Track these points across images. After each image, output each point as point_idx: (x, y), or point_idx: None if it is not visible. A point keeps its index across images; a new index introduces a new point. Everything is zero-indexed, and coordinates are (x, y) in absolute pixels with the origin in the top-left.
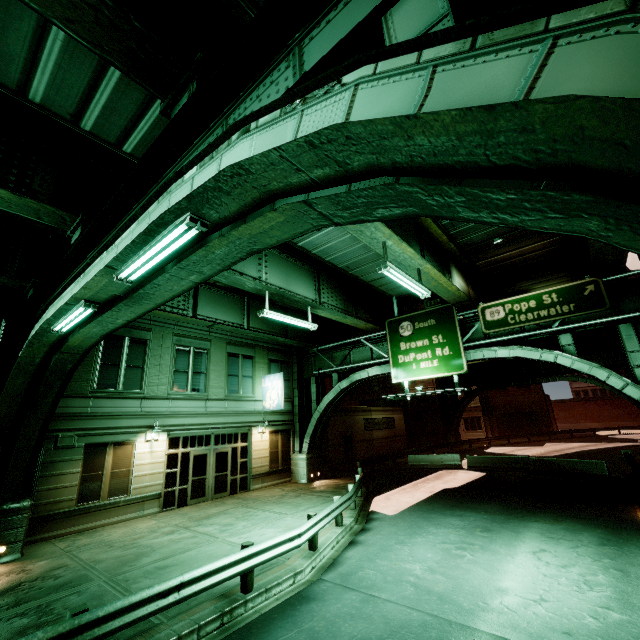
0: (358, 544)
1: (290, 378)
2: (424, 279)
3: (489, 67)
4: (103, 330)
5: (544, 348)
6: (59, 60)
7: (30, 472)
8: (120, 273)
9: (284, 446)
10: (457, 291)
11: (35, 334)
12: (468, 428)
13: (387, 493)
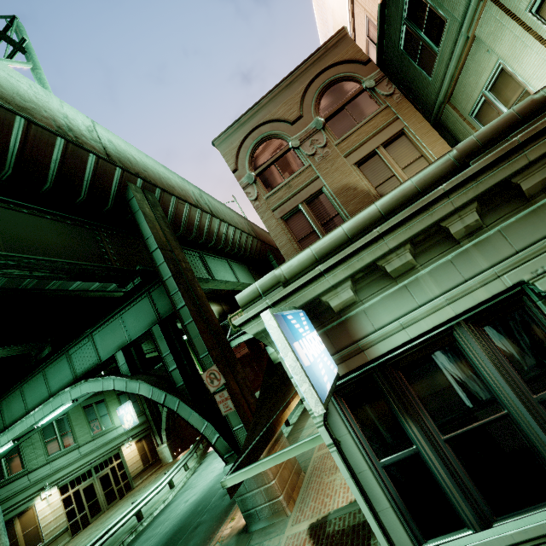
0: (196, 472)
1: (138, 398)
2: None
3: (133, 384)
4: (12, 447)
5: None
6: None
7: None
8: (38, 424)
9: (149, 446)
10: None
11: None
12: None
13: None
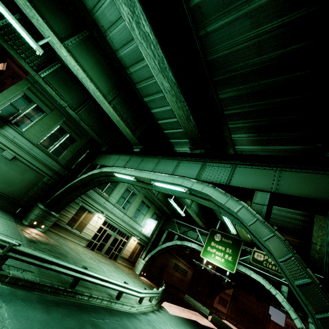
0: (155, 314)
1: (157, 224)
2: (236, 225)
3: (264, 229)
4: (126, 181)
5: (278, 287)
6: (167, 110)
7: (66, 206)
8: (154, 182)
9: (138, 252)
10: (247, 237)
11: (107, 171)
12: (219, 302)
13: (170, 304)
